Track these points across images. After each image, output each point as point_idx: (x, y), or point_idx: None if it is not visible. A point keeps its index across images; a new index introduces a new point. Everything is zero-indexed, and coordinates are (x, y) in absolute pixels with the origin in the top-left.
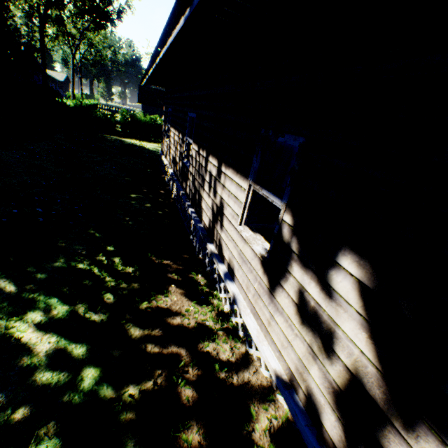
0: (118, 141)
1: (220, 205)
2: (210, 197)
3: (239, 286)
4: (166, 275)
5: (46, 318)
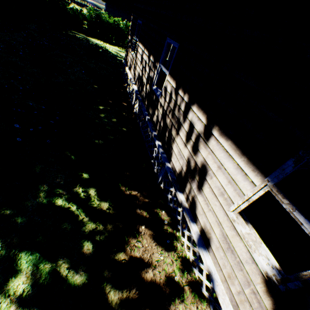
0: (85, 40)
1: (202, 167)
2: (186, 147)
3: (216, 264)
4: (136, 211)
5: (28, 286)
